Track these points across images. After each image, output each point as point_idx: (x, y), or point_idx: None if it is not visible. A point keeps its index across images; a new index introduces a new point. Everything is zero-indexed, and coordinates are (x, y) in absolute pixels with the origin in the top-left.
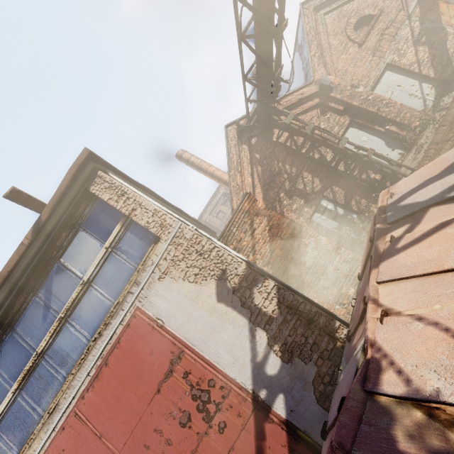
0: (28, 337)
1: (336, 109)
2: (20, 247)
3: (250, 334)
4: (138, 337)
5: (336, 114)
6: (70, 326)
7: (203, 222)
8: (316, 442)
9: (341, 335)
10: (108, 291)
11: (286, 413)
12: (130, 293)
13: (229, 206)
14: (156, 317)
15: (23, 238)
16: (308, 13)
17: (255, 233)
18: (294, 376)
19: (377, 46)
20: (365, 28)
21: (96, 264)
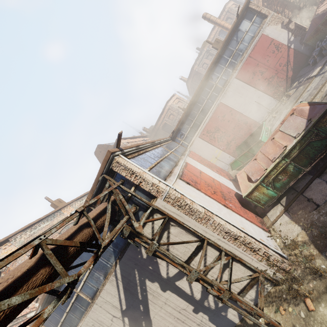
0: (232, 47)
1: None
2: (234, 23)
3: (288, 34)
4: (263, 39)
5: None
6: (243, 42)
7: (194, 71)
8: (298, 51)
9: (306, 30)
10: (252, 33)
11: (293, 47)
12: (260, 30)
13: (210, 59)
14: (266, 34)
15: (234, 21)
16: None
17: None
18: (296, 40)
19: None
20: None
21: (249, 26)
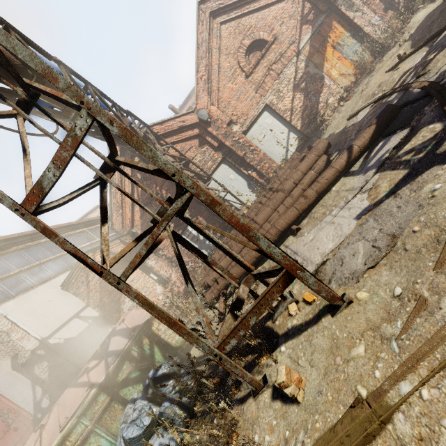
0: None
1: (212, 144)
2: None
3: (33, 388)
4: None
5: (212, 149)
6: None
7: None
8: None
9: None
10: None
11: None
12: None
13: None
14: None
15: None
16: (203, 17)
17: (89, 284)
18: None
19: (262, 82)
20: (258, 53)
21: None
